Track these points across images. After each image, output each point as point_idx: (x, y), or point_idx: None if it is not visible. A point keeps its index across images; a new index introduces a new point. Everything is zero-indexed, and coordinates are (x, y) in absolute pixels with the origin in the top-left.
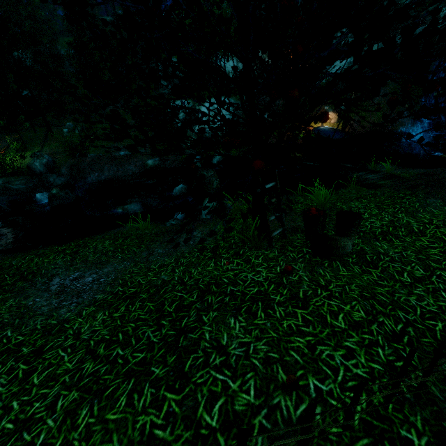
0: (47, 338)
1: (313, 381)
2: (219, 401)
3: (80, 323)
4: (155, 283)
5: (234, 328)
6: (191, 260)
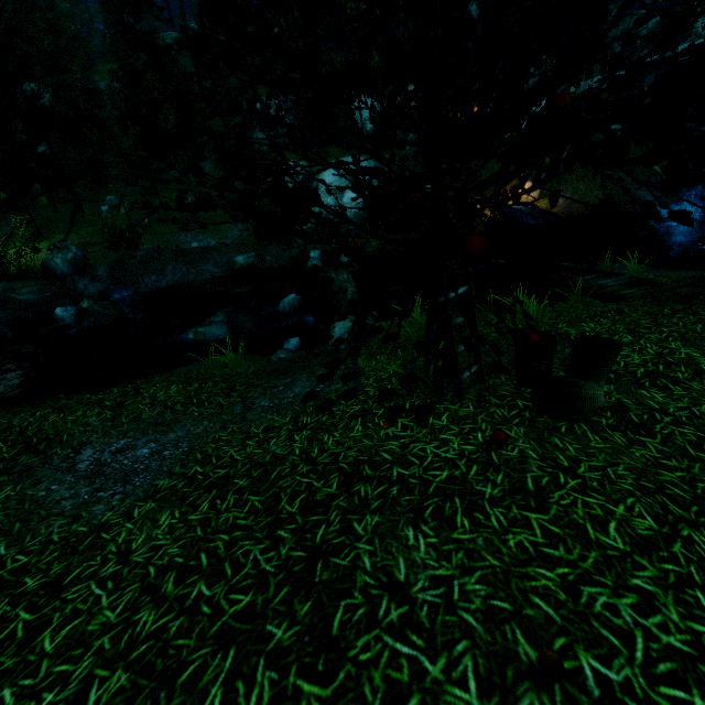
0: (70, 559)
1: (588, 661)
2: (408, 702)
3: (129, 531)
4: (259, 459)
5: (416, 548)
6: (320, 419)
